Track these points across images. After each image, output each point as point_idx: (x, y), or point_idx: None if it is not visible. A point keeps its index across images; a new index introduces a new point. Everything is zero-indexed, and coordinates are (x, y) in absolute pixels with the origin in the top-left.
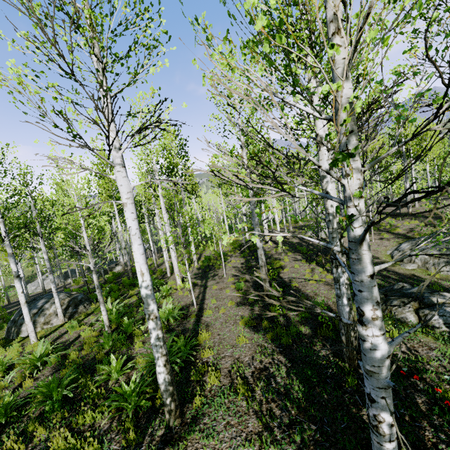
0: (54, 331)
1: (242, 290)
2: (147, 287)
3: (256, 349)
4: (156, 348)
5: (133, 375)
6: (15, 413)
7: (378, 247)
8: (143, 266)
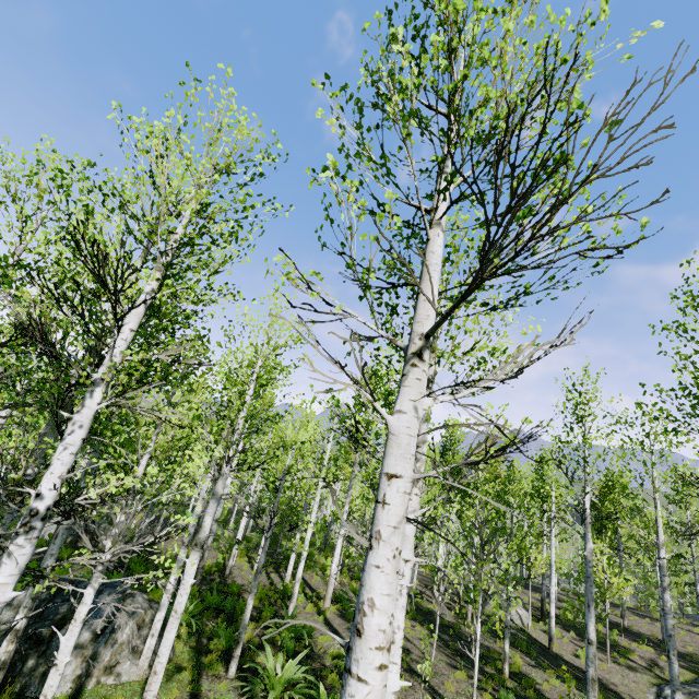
0: None
1: None
2: None
3: None
4: None
5: None
6: None
7: (625, 679)
8: None
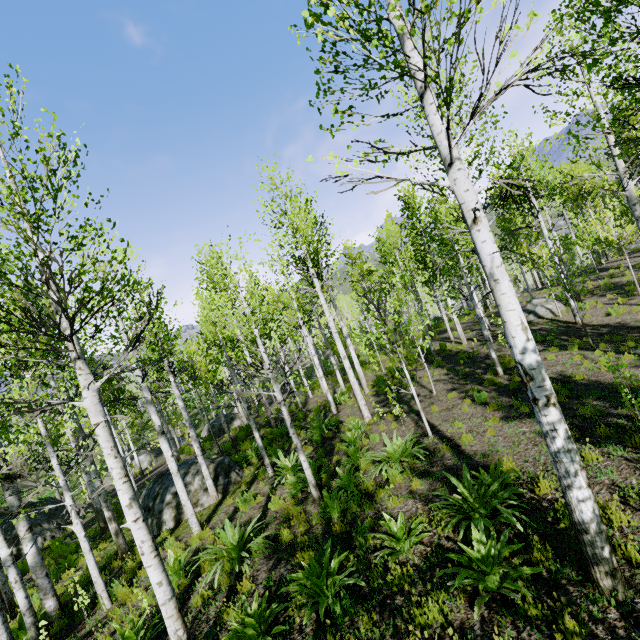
0: (214, 513)
1: (495, 400)
2: (535, 351)
3: (633, 465)
4: (569, 455)
5: (472, 529)
6: (282, 626)
7: None
8: (522, 316)
